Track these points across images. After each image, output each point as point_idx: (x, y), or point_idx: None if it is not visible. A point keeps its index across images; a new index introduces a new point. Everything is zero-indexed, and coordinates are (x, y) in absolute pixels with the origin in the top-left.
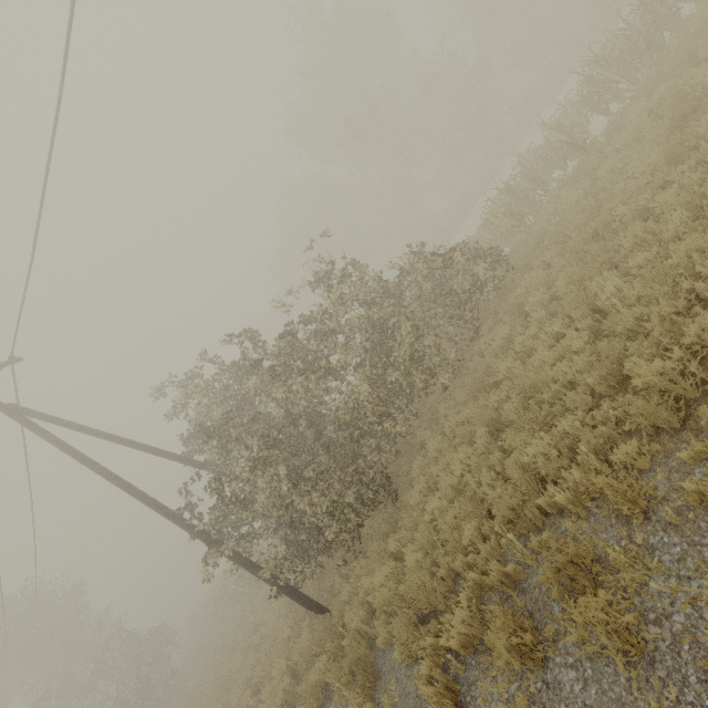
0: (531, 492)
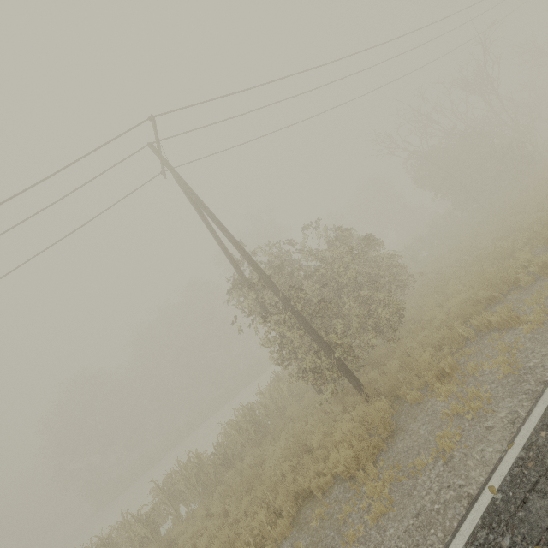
0: (508, 256)
